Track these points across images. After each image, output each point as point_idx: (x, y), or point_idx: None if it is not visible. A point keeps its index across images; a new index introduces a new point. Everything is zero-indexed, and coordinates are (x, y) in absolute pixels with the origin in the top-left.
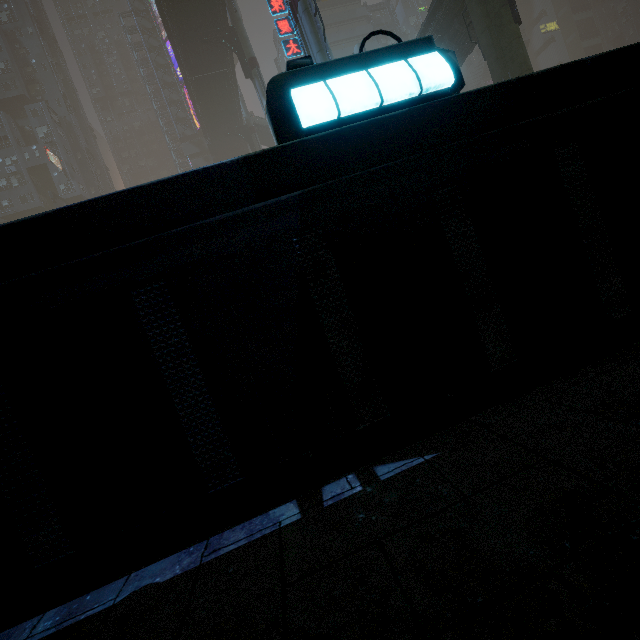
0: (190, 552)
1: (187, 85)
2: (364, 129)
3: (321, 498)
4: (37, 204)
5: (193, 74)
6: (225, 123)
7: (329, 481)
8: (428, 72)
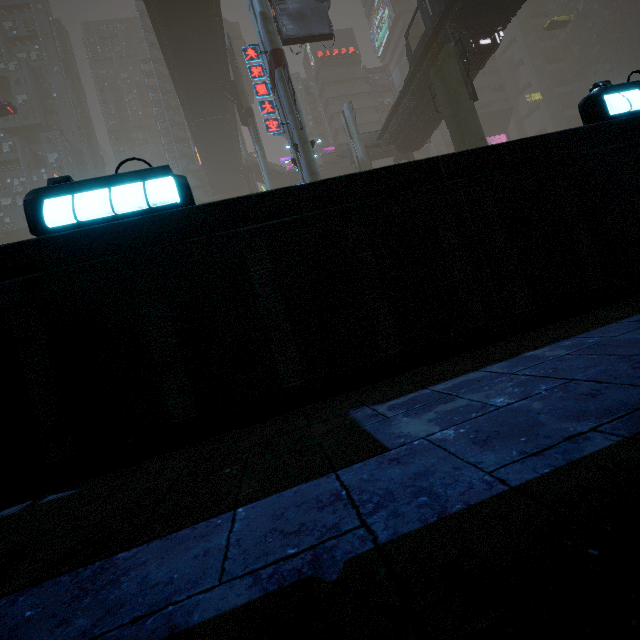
0: None
1: (190, 126)
2: (101, 230)
3: None
4: None
5: (196, 118)
6: (225, 161)
7: (12, 505)
8: (156, 192)
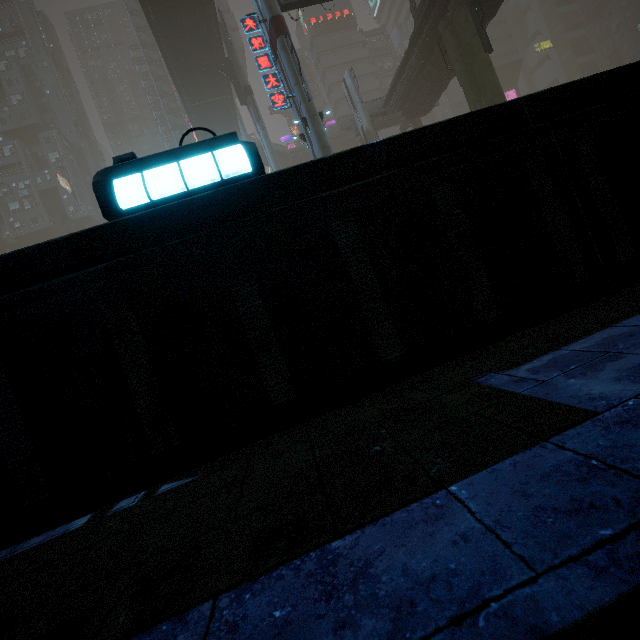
0: (0, 553)
1: (187, 112)
2: (175, 208)
3: (109, 510)
4: (47, 225)
5: (193, 102)
6: None
7: (126, 496)
8: (227, 162)
